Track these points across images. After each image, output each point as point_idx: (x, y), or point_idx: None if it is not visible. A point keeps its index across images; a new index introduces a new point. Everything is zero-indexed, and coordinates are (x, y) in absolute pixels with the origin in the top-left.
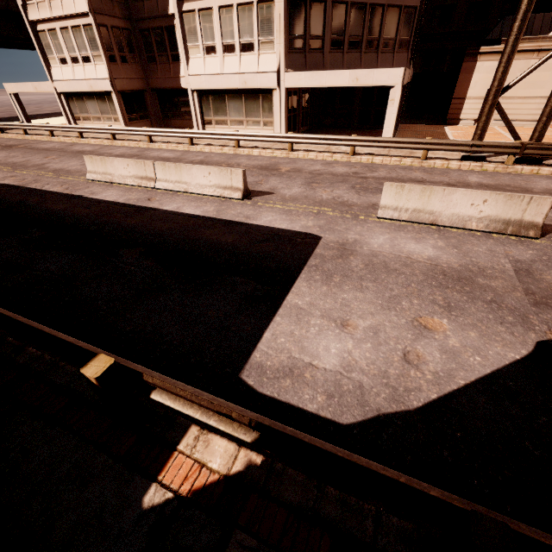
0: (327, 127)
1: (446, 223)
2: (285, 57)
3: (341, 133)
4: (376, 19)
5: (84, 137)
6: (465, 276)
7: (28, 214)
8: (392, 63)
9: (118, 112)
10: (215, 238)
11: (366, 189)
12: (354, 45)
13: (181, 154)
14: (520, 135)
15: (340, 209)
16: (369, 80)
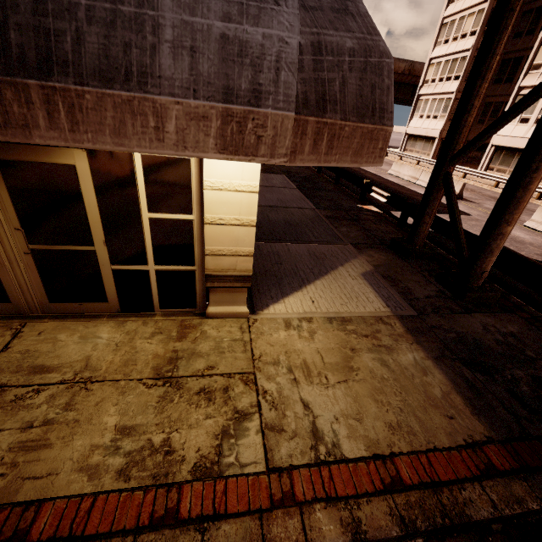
0: None
1: None
2: None
3: None
4: None
5: (401, 160)
6: (522, 242)
7: (358, 174)
8: None
9: (432, 150)
10: (420, 199)
11: None
12: None
13: None
14: None
15: None
16: None
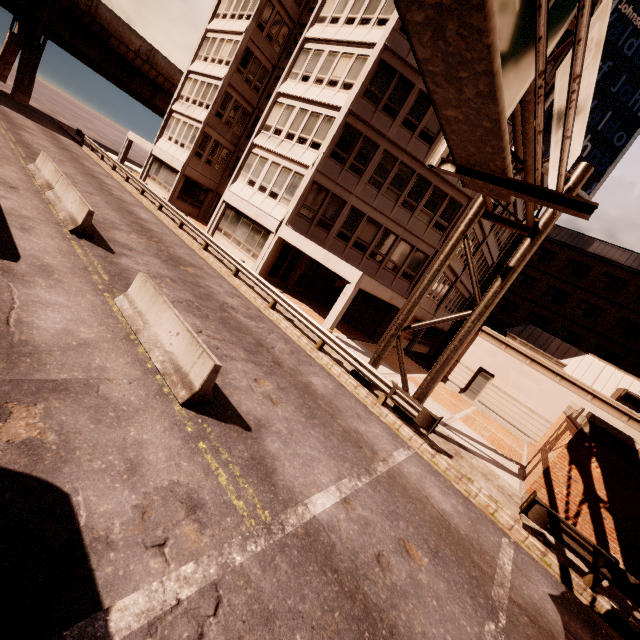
0: (326, 304)
1: (142, 338)
2: (291, 215)
3: (323, 311)
4: (388, 241)
5: (128, 182)
6: None
7: None
8: (392, 283)
9: (173, 187)
10: None
11: (195, 308)
12: (359, 246)
13: (154, 222)
14: (475, 421)
15: (116, 284)
16: (335, 267)
